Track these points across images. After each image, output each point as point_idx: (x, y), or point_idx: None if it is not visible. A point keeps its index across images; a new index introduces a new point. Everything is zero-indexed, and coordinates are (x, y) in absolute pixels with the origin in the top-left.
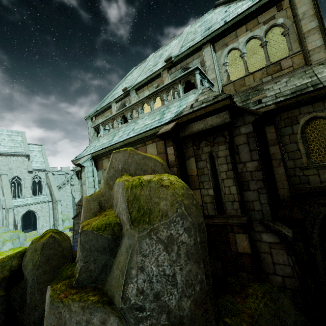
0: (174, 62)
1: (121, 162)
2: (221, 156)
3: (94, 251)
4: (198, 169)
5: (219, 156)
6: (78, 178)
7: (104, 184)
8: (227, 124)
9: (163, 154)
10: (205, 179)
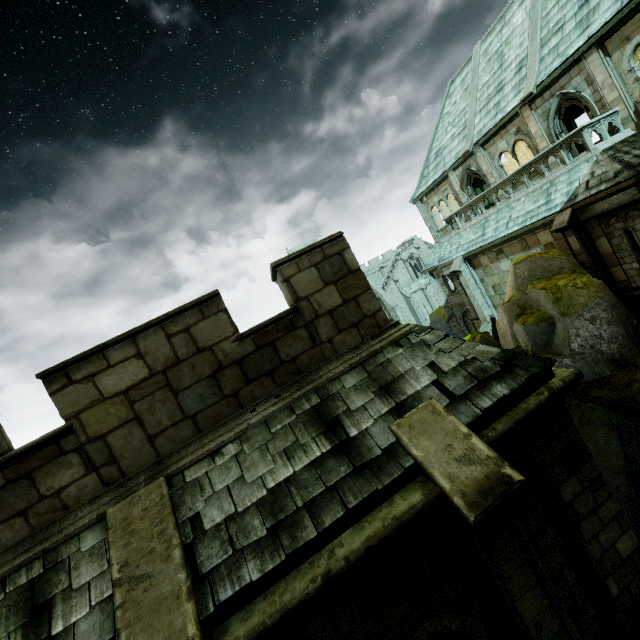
0: (537, 93)
1: (526, 271)
2: (639, 229)
3: (538, 335)
4: (613, 247)
5: (637, 230)
6: (434, 277)
7: (516, 291)
8: (638, 199)
9: (562, 239)
10: (624, 254)
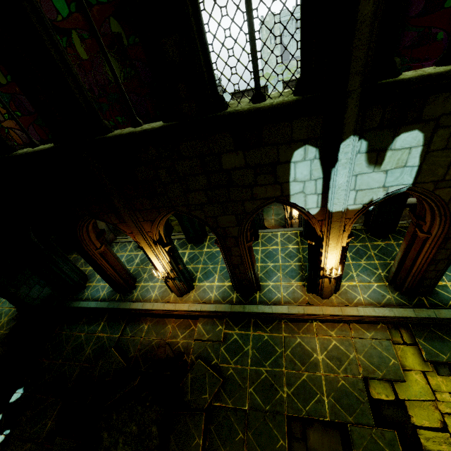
0: None
1: None
2: None
3: None
4: None
5: None
6: None
7: None
8: None
9: None
10: None
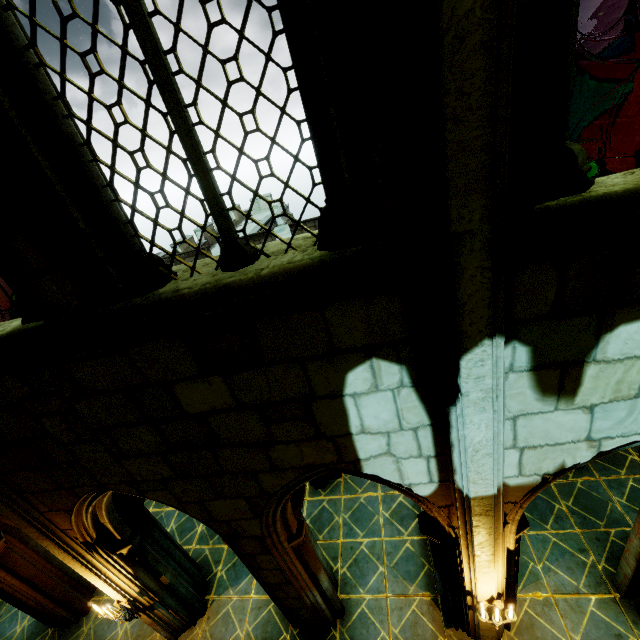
0: None
1: None
2: None
3: None
4: None
5: None
6: None
7: None
8: None
9: None
10: None
